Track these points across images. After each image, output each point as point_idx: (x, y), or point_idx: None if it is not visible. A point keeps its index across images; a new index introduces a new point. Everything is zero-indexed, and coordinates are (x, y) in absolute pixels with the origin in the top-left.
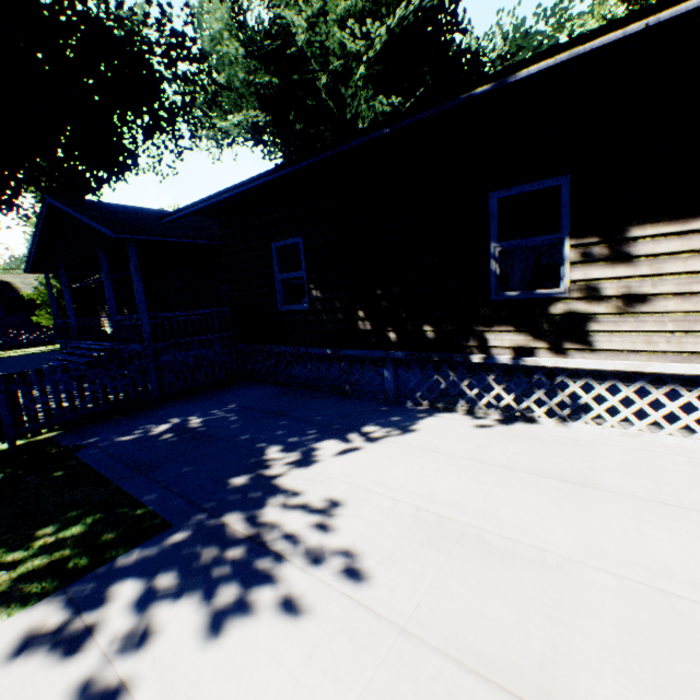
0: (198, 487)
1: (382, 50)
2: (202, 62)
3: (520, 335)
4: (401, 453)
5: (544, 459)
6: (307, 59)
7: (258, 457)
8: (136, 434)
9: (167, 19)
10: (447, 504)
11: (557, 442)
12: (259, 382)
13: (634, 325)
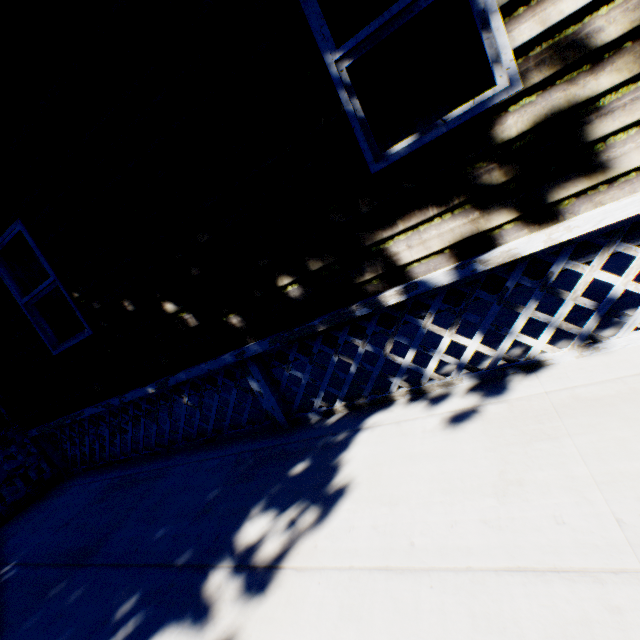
0: None
1: None
2: None
3: (453, 217)
4: (336, 628)
5: None
6: None
7: None
8: None
9: None
10: None
11: None
12: (90, 469)
13: None
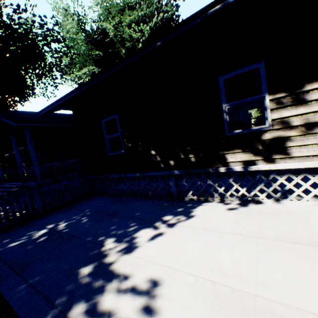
0: (54, 281)
1: (148, 37)
2: (64, 43)
3: (245, 153)
4: (190, 234)
5: (279, 228)
6: (115, 43)
7: (99, 249)
8: (23, 239)
9: (44, 23)
10: (233, 276)
11: (280, 214)
12: (102, 195)
13: (314, 140)
